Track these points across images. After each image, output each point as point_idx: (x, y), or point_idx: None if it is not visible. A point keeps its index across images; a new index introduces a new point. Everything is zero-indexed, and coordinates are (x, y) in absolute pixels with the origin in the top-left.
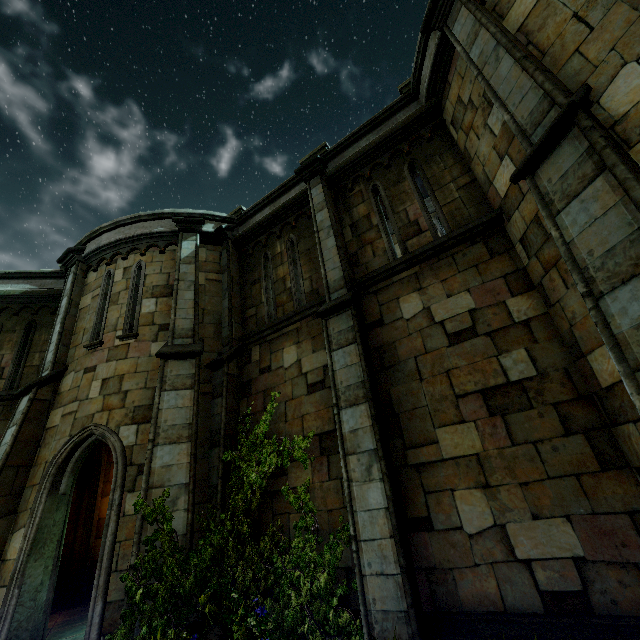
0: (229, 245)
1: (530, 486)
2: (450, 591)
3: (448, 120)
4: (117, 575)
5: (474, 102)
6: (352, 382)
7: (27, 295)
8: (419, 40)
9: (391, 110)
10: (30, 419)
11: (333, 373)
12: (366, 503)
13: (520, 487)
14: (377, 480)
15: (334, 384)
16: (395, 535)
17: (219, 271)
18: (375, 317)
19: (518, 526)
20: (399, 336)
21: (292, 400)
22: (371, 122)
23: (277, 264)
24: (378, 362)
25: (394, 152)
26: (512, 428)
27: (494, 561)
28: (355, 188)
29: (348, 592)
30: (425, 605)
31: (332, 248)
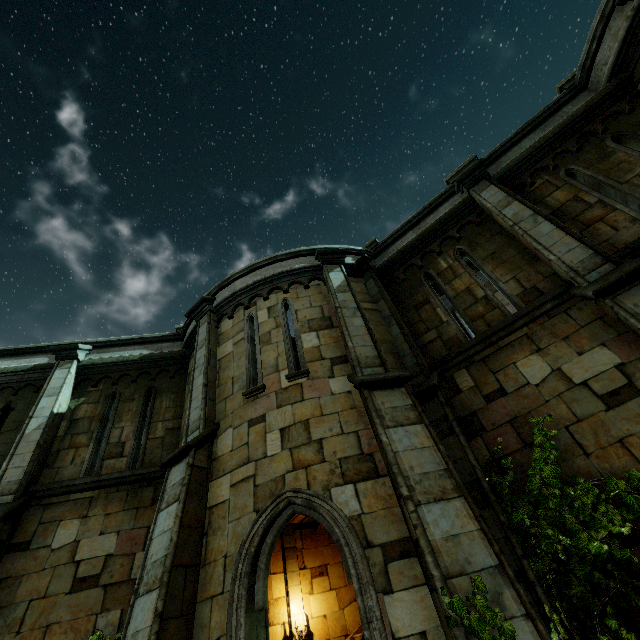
0: (373, 275)
1: None
2: None
3: None
4: None
5: None
6: None
7: (146, 359)
8: (594, 27)
9: (554, 107)
10: (191, 494)
11: None
12: None
13: None
14: None
15: None
16: None
17: (371, 301)
18: None
19: None
20: None
21: (579, 422)
22: (530, 123)
23: (449, 279)
24: None
25: (580, 136)
26: None
27: None
28: (536, 181)
29: None
30: None
31: (552, 232)
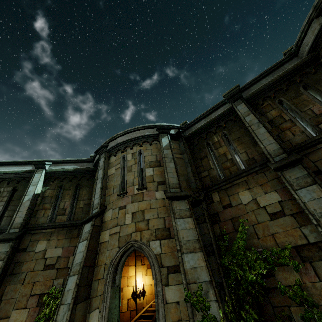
0: (183, 140)
1: None
2: None
3: None
4: None
5: None
6: None
7: (76, 171)
8: (304, 25)
9: (280, 63)
10: (92, 237)
11: (304, 204)
12: None
13: None
14: None
15: (309, 211)
16: None
17: (180, 153)
18: (312, 169)
19: None
20: None
21: (258, 224)
22: (267, 71)
23: (217, 147)
24: None
25: (288, 82)
26: None
27: None
28: (264, 103)
29: None
30: None
31: (264, 133)
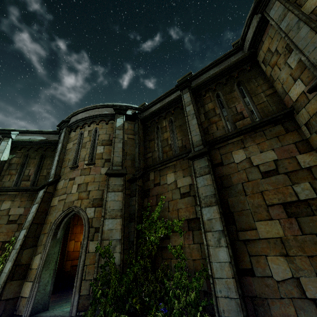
0: (139, 121)
1: (314, 258)
2: (266, 310)
3: (260, 60)
4: (85, 282)
5: (279, 51)
6: (208, 194)
7: (41, 141)
8: (247, 19)
9: (227, 55)
10: (44, 201)
11: (197, 189)
12: (217, 258)
13: (308, 258)
14: (224, 246)
15: (198, 194)
16: (235, 277)
17: (133, 134)
18: (218, 161)
19: (307, 279)
20: (232, 171)
21: (172, 201)
22: (216, 61)
23: (163, 132)
24: (220, 184)
25: (229, 77)
26: (302, 225)
27: (293, 297)
28: (206, 95)
29: (208, 304)
30: (251, 316)
31: (195, 125)
